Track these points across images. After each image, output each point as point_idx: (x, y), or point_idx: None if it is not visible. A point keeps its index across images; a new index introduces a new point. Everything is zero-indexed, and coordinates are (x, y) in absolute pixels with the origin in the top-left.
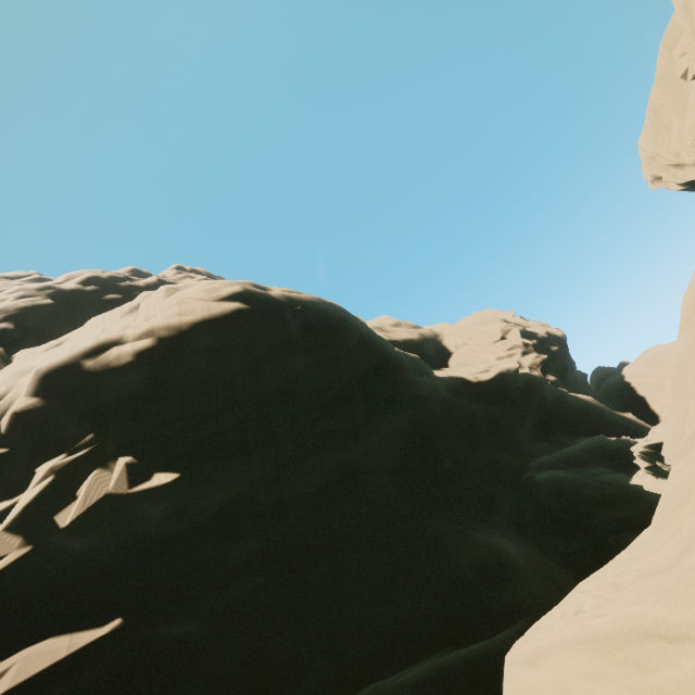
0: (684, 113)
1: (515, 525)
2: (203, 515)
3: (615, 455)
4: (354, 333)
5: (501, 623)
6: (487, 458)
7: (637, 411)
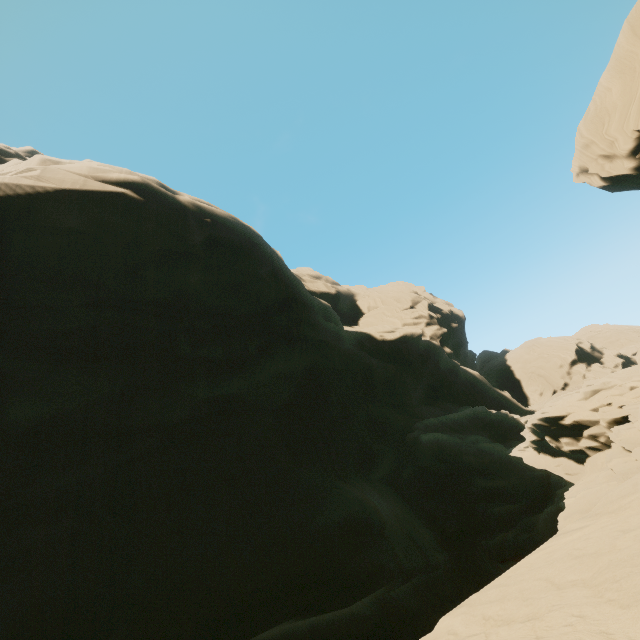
0: (631, 98)
1: (391, 482)
2: (3, 433)
3: (493, 426)
4: (266, 264)
5: (357, 593)
6: (377, 414)
7: (512, 391)
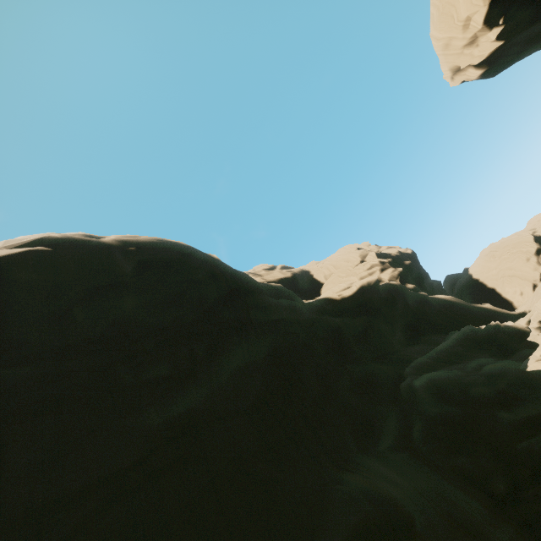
0: None
1: (405, 447)
2: None
3: (490, 343)
4: (202, 268)
5: None
6: (360, 373)
7: (492, 301)
